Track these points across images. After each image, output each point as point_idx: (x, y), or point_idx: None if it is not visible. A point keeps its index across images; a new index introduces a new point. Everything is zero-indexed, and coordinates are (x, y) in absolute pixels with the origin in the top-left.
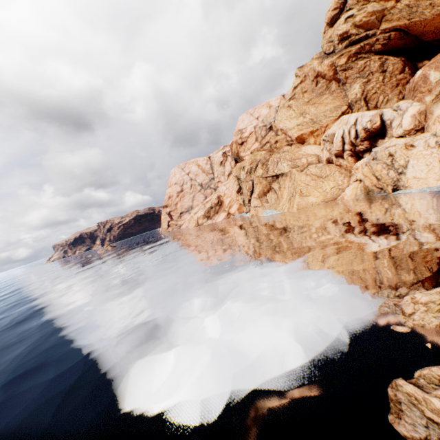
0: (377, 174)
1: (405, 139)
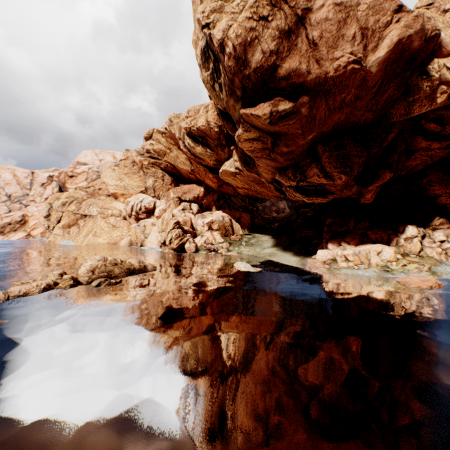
0: (137, 234)
1: (154, 220)
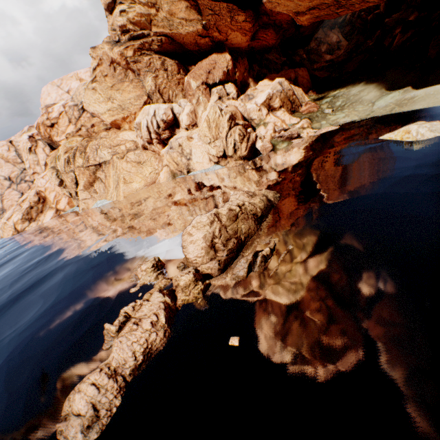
0: (175, 160)
1: (187, 132)
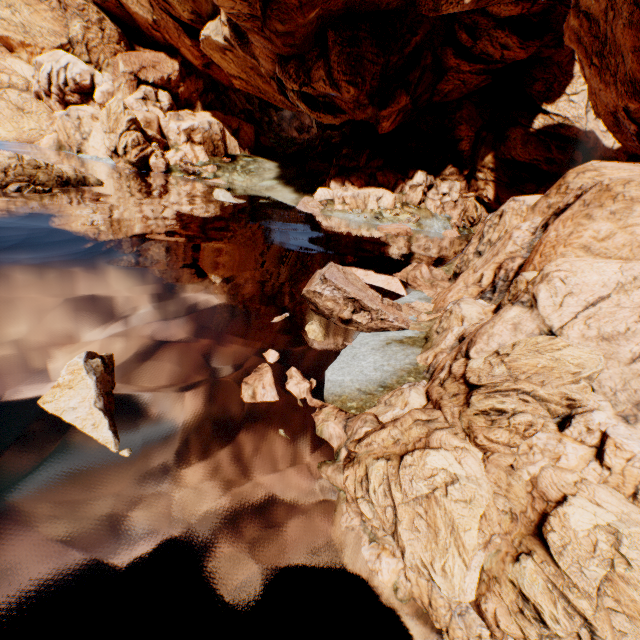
0: (68, 131)
1: (96, 110)
